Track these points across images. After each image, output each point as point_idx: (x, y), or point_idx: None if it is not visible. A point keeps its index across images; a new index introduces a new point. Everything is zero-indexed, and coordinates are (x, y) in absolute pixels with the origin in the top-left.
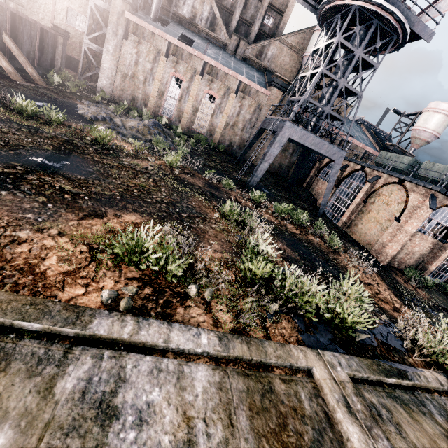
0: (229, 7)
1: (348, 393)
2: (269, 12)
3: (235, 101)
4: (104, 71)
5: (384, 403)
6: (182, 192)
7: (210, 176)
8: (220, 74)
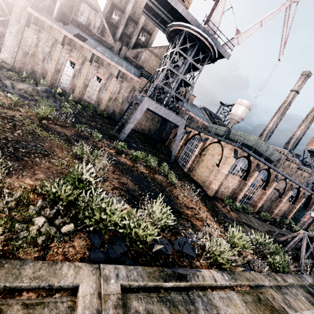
0: (115, 24)
1: (107, 307)
2: (142, 32)
3: (116, 83)
4: (7, 47)
5: (151, 309)
6: (41, 135)
7: (82, 129)
8: (104, 63)
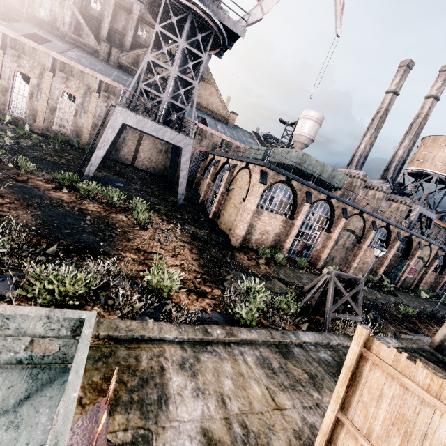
0: (98, 16)
1: None
2: (142, 25)
3: (100, 101)
4: None
5: None
6: None
7: None
8: (75, 72)
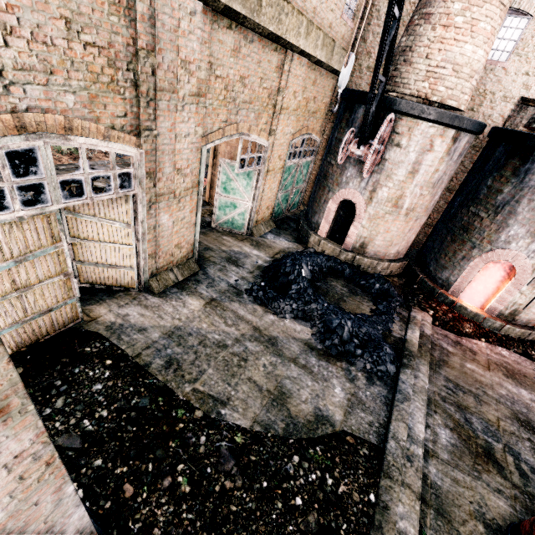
0: None
1: None
2: None
3: None
4: None
5: None
6: None
7: None
8: None
